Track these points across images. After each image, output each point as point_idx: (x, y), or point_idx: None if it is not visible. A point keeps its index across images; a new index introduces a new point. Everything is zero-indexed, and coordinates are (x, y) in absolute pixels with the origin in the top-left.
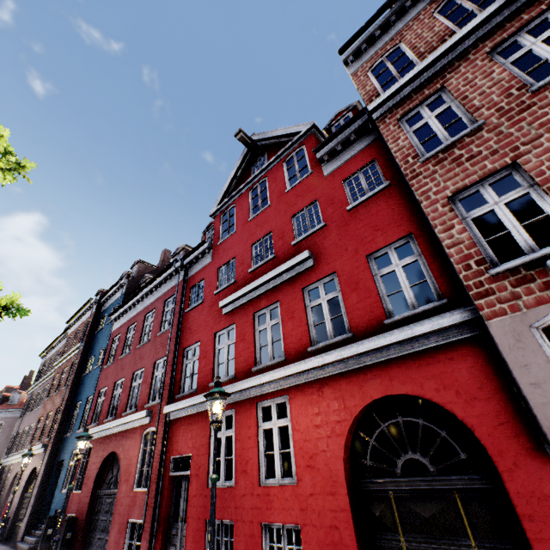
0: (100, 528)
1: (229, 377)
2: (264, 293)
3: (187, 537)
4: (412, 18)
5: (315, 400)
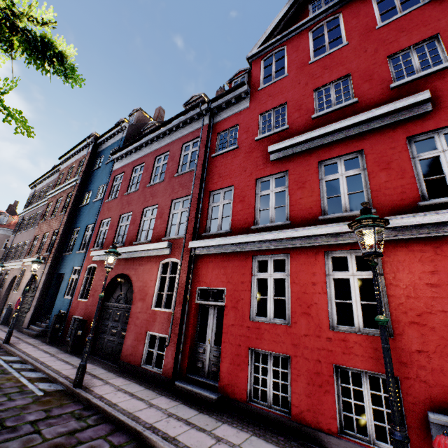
0: (109, 332)
1: (282, 223)
2: (337, 141)
3: (223, 358)
4: None
5: (429, 257)
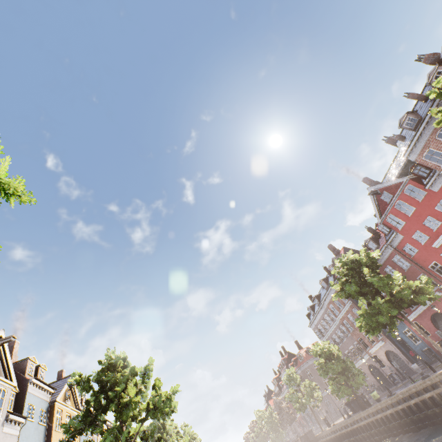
0: None
1: None
2: None
3: None
4: (426, 140)
5: None
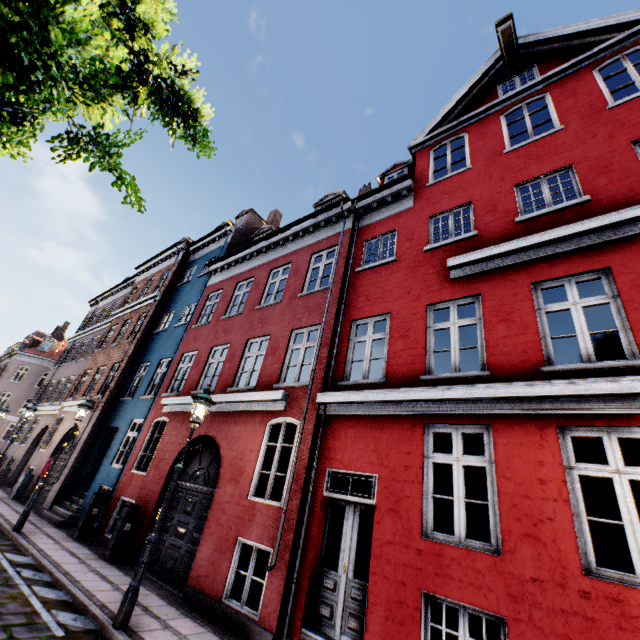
0: (174, 531)
1: (476, 373)
2: (561, 254)
3: (373, 606)
4: None
5: None
